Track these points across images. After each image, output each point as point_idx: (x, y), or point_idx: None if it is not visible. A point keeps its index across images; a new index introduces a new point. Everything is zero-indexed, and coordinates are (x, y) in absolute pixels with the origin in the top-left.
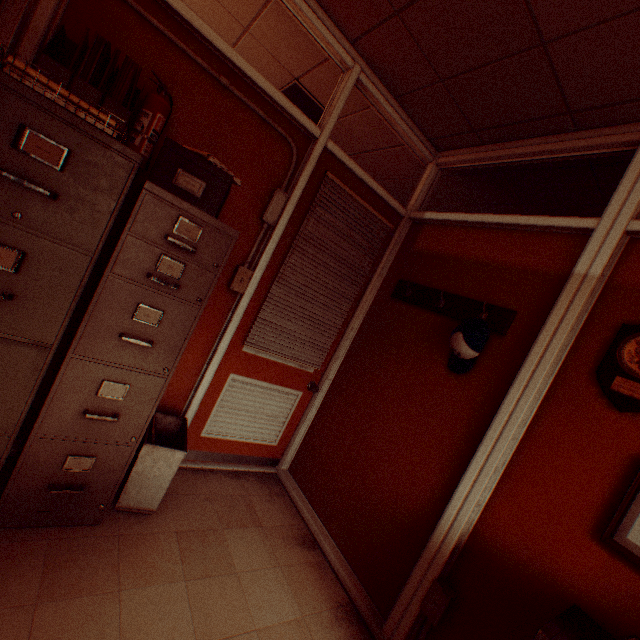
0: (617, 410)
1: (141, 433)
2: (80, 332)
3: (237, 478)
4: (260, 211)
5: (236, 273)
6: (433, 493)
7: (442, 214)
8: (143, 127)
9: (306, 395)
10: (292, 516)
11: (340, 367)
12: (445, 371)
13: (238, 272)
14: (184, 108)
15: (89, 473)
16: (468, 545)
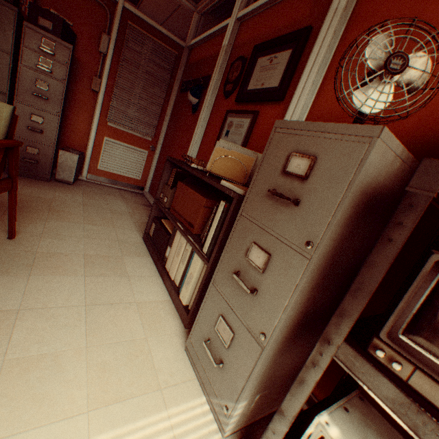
0: (226, 99)
1: (55, 142)
2: (17, 91)
3: (120, 190)
4: (98, 47)
5: (93, 81)
6: None
7: (196, 40)
8: (24, 2)
9: (151, 153)
10: (144, 201)
11: (165, 137)
12: (192, 115)
13: (93, 80)
14: None
15: (38, 157)
16: None
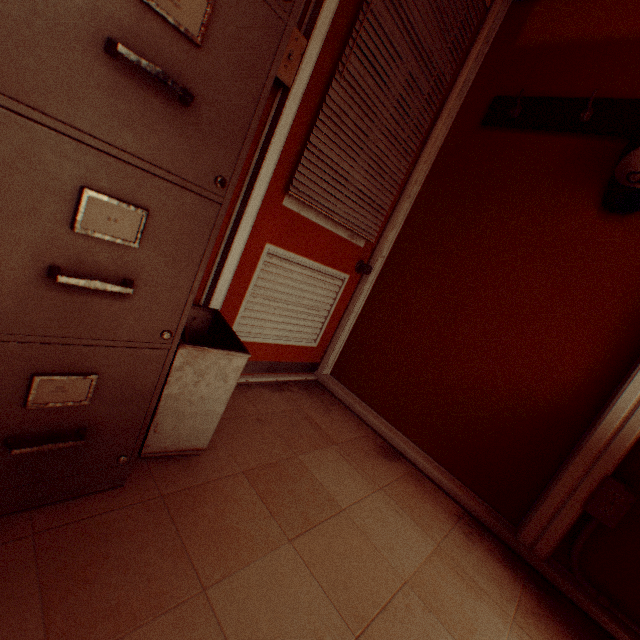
0: None
1: (178, 324)
2: None
3: (280, 391)
4: None
5: None
6: (583, 377)
7: None
8: None
9: (352, 280)
10: (358, 426)
11: (397, 239)
12: (596, 215)
13: None
14: None
15: (87, 408)
16: None
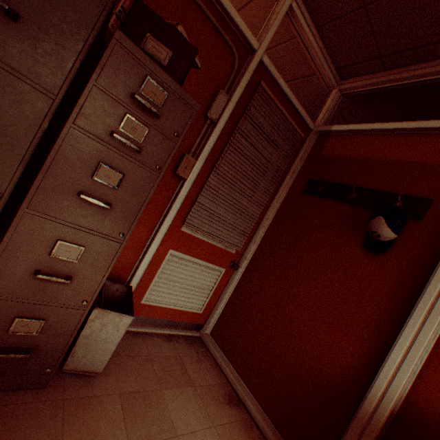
0: None
1: (92, 297)
2: (35, 185)
3: (170, 341)
4: (204, 108)
5: (181, 160)
6: (357, 360)
7: (349, 125)
8: None
9: (228, 272)
10: (217, 375)
11: (256, 249)
12: (361, 252)
13: (183, 159)
14: (148, 1)
15: (36, 336)
16: (401, 413)
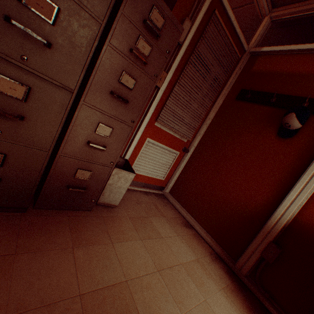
0: None
1: (115, 160)
2: (88, 86)
3: (147, 195)
4: None
5: None
6: (266, 201)
7: (275, 47)
8: None
9: (181, 154)
10: (176, 213)
11: (200, 140)
12: (275, 137)
13: None
14: None
15: (87, 181)
16: (290, 225)
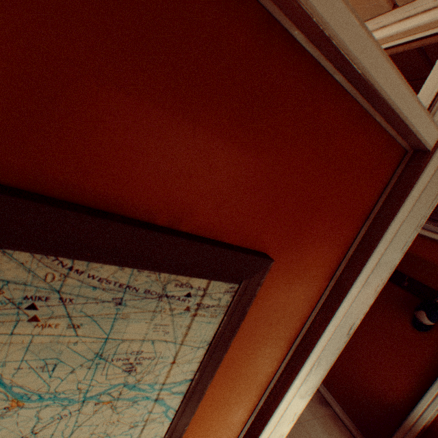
0: None
1: None
2: None
3: None
4: None
5: None
6: (404, 394)
7: None
8: None
9: None
10: None
11: None
12: (409, 325)
13: None
14: None
15: None
16: (430, 427)
